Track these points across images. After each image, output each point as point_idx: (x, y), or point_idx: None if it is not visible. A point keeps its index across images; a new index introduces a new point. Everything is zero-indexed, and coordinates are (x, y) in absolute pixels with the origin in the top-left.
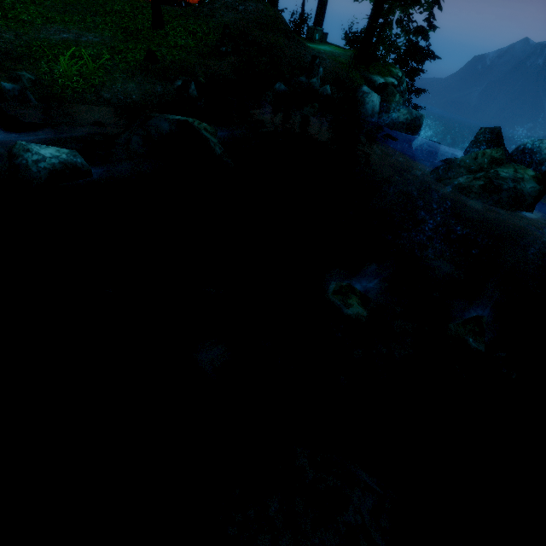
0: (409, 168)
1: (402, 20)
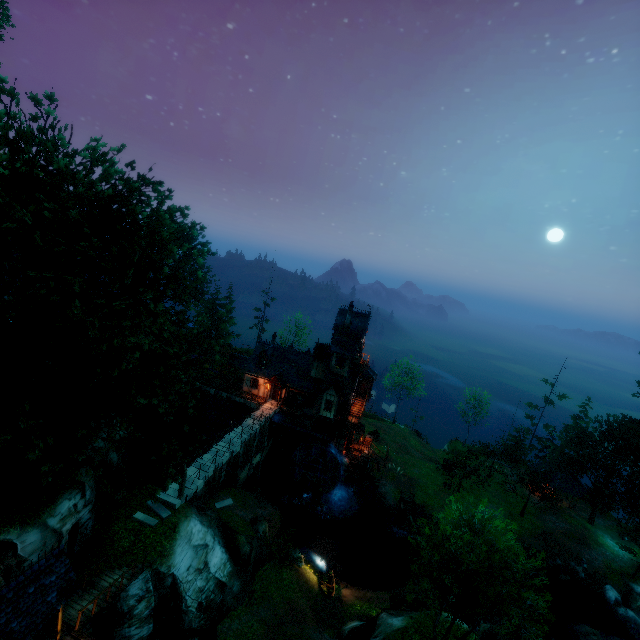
0: (613, 635)
1: None
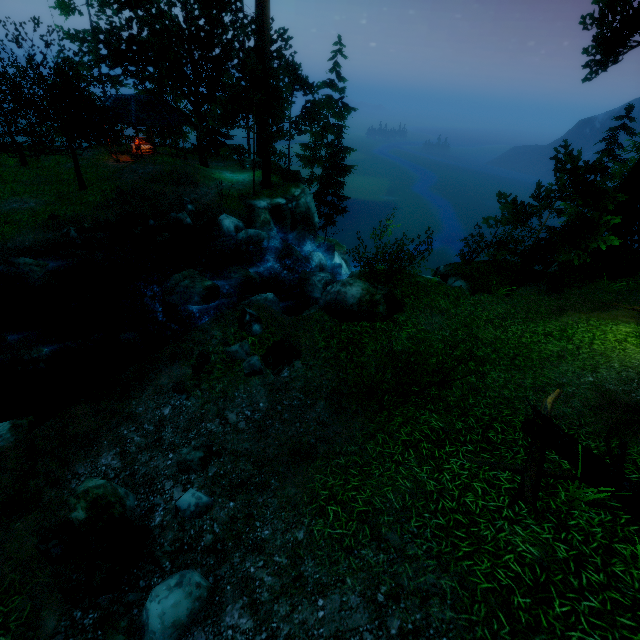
0: None
1: (332, 142)
